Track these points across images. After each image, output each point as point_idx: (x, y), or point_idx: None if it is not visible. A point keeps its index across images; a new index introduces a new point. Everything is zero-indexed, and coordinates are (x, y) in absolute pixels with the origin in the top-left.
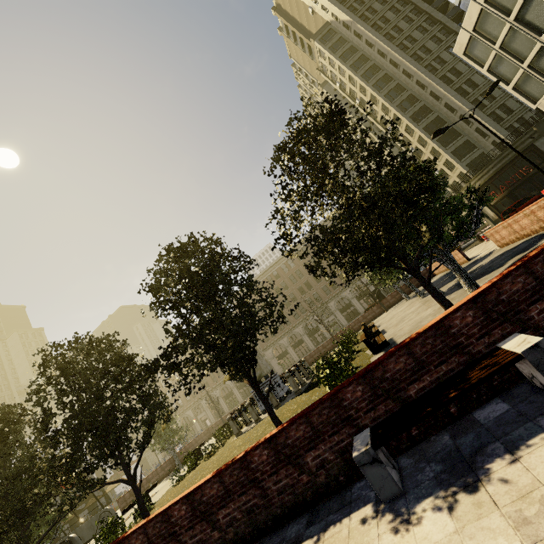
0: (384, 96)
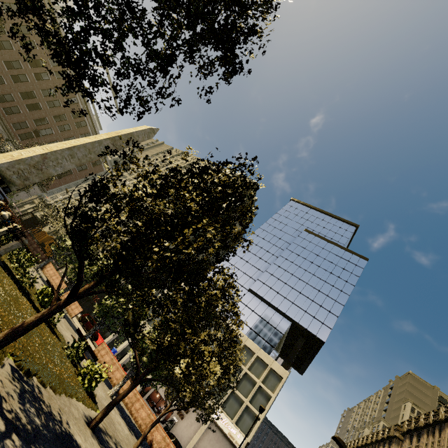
0: None
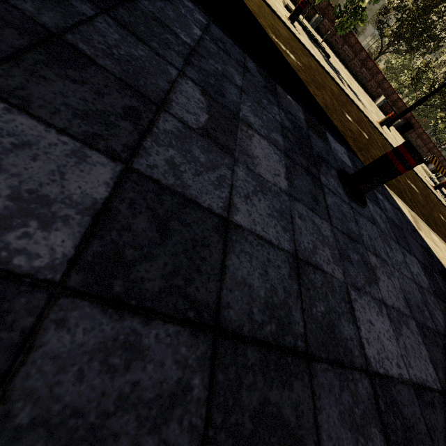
0: None
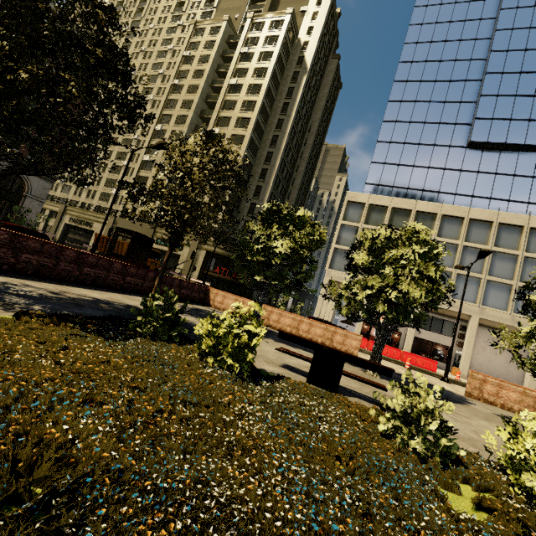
0: (257, 120)
